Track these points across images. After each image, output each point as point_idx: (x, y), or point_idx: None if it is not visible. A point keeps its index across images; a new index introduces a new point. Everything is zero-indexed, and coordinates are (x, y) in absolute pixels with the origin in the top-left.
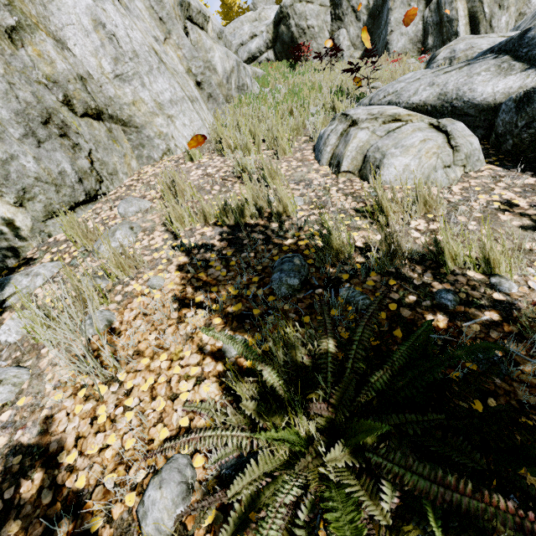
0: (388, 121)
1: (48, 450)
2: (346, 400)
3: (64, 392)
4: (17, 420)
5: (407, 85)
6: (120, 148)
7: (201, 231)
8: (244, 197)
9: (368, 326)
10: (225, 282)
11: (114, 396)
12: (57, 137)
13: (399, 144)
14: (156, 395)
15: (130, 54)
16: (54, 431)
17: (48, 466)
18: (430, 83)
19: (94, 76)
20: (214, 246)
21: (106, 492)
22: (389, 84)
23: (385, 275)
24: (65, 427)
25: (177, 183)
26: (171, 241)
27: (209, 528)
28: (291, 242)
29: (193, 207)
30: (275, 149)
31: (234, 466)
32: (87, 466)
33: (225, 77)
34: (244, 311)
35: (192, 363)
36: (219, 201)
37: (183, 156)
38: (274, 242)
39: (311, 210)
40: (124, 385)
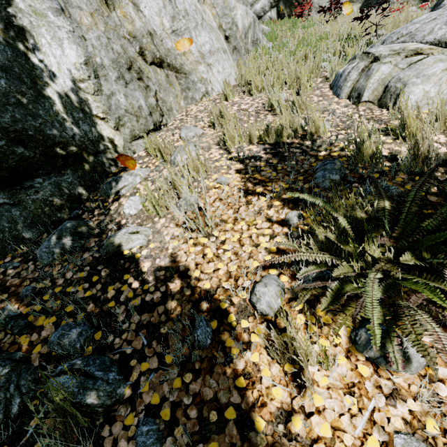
0: (410, 55)
1: (179, 270)
2: (408, 232)
3: (178, 241)
4: (152, 254)
5: (422, 25)
6: (173, 90)
7: (248, 148)
8: (279, 123)
9: (419, 190)
10: (277, 180)
11: (213, 244)
12: (136, 80)
13: (420, 74)
14: (243, 244)
15: (183, 12)
16: (179, 261)
17: (182, 277)
18: (446, 22)
19: (157, 32)
20: (261, 157)
21: (225, 291)
22: (403, 26)
23: (411, 174)
24: (186, 259)
25: (225, 114)
26: (226, 155)
27: (300, 311)
28: (325, 153)
29: (236, 132)
30: (296, 89)
31: (314, 278)
32: (208, 278)
33: (244, 32)
34: (296, 198)
35: (264, 227)
36: (263, 124)
37: (218, 97)
38: (310, 154)
39: (338, 131)
40: (219, 238)
